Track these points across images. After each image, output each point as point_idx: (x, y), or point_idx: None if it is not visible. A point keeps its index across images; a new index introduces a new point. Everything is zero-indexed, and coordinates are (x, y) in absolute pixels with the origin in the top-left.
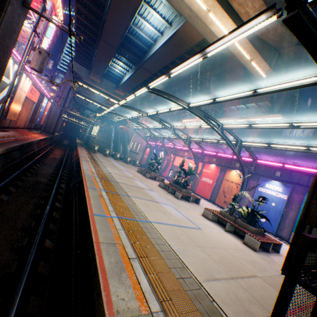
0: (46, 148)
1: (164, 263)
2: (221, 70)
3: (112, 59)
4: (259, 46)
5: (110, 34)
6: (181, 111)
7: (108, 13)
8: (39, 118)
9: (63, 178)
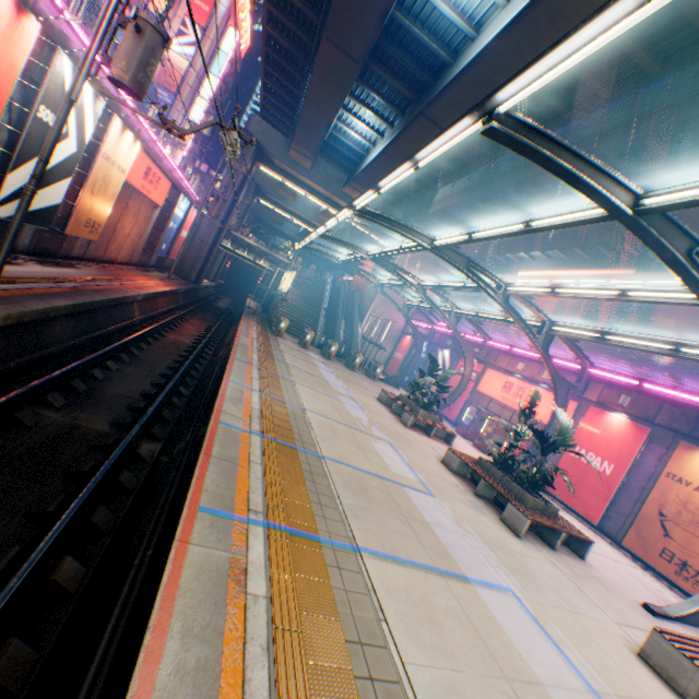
0: (169, 315)
1: None
2: (693, 111)
3: (346, 104)
4: None
5: (348, 14)
6: (511, 247)
7: None
8: (166, 243)
9: (165, 417)
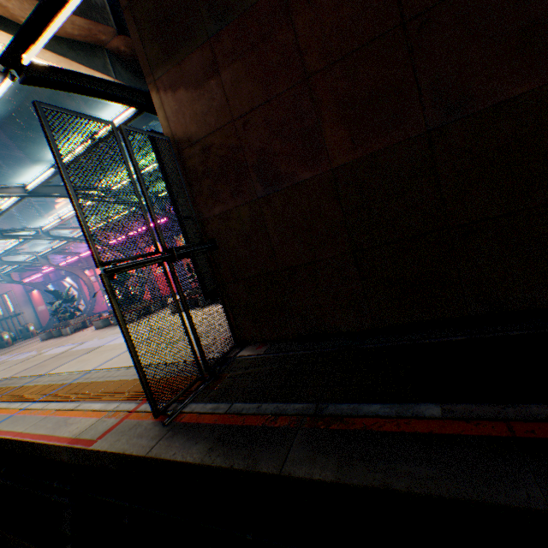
0: None
1: (121, 381)
2: (48, 93)
3: None
4: (69, 51)
5: None
6: None
7: None
8: None
9: None
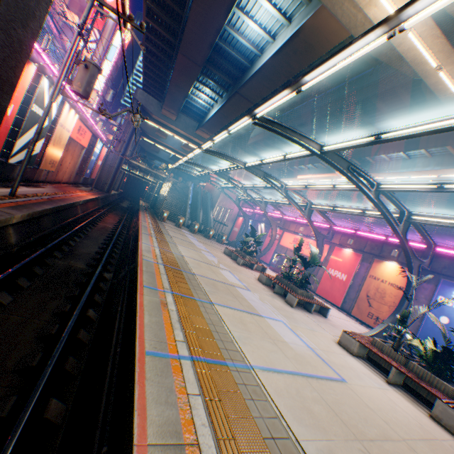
0: (96, 212)
1: None
2: (370, 93)
3: (194, 84)
4: None
5: (192, 43)
6: (294, 162)
7: (192, 8)
8: (89, 169)
9: (111, 262)
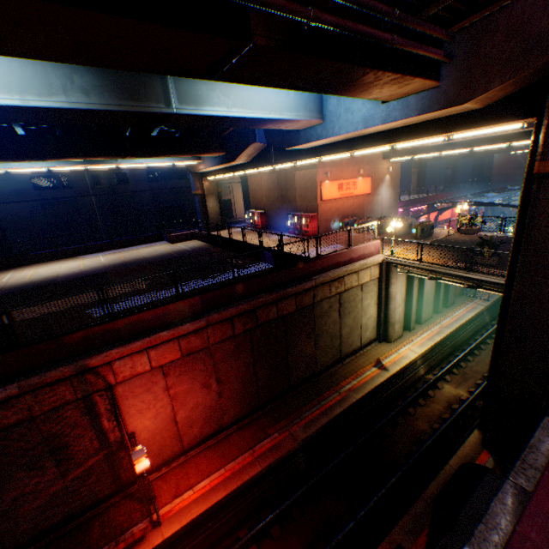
0: None
1: None
2: None
3: None
4: None
5: None
6: None
7: None
8: None
9: None
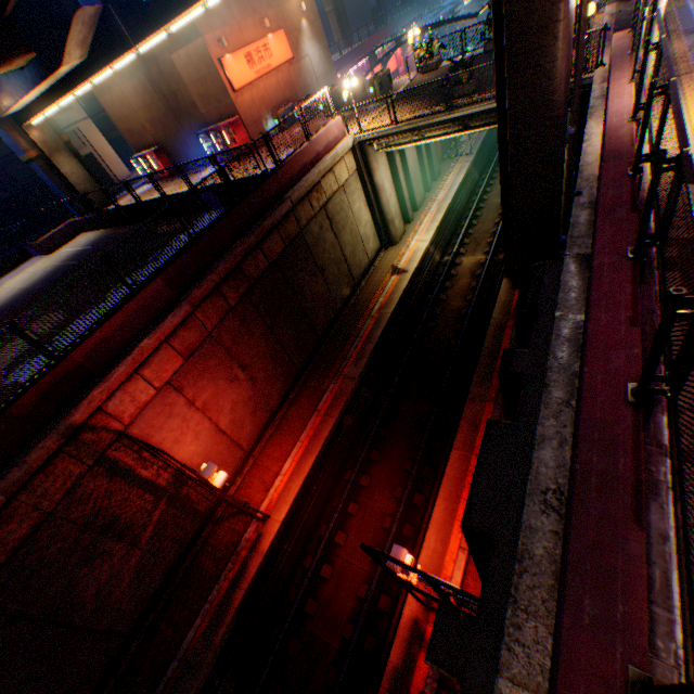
0: None
1: None
2: None
3: None
4: None
5: None
6: None
7: None
8: None
9: None
